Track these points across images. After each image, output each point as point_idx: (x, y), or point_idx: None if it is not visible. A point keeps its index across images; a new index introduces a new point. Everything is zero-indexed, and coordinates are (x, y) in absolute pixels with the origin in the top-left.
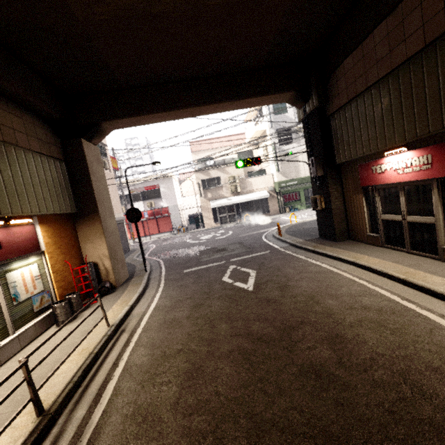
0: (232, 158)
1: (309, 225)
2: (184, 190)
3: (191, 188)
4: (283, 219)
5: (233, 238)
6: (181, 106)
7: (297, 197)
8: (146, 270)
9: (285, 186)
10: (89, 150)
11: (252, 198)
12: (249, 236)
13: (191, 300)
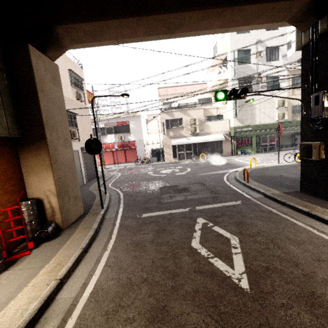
0: (194, 103)
1: (273, 172)
2: (150, 128)
3: (156, 127)
4: (237, 161)
5: (192, 177)
6: (157, 10)
7: (249, 142)
8: (102, 206)
9: (240, 131)
10: (41, 62)
11: (208, 139)
12: (208, 175)
13: (148, 289)
